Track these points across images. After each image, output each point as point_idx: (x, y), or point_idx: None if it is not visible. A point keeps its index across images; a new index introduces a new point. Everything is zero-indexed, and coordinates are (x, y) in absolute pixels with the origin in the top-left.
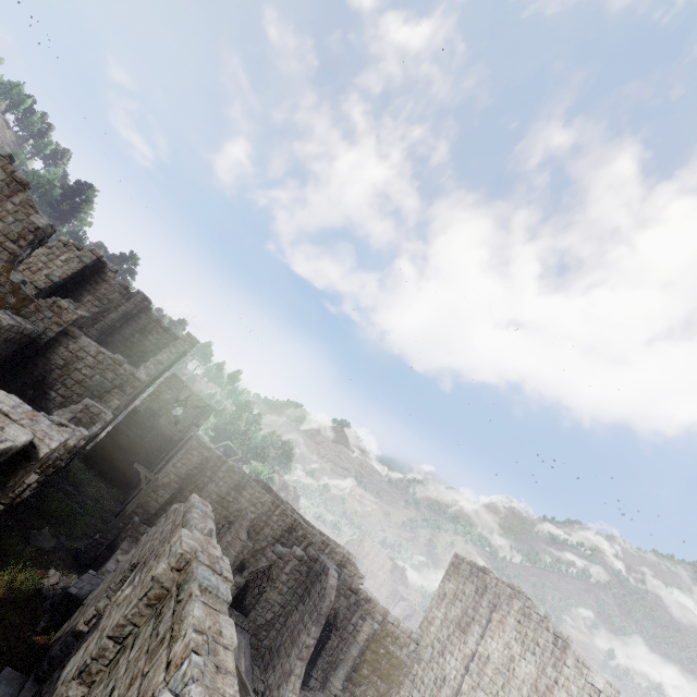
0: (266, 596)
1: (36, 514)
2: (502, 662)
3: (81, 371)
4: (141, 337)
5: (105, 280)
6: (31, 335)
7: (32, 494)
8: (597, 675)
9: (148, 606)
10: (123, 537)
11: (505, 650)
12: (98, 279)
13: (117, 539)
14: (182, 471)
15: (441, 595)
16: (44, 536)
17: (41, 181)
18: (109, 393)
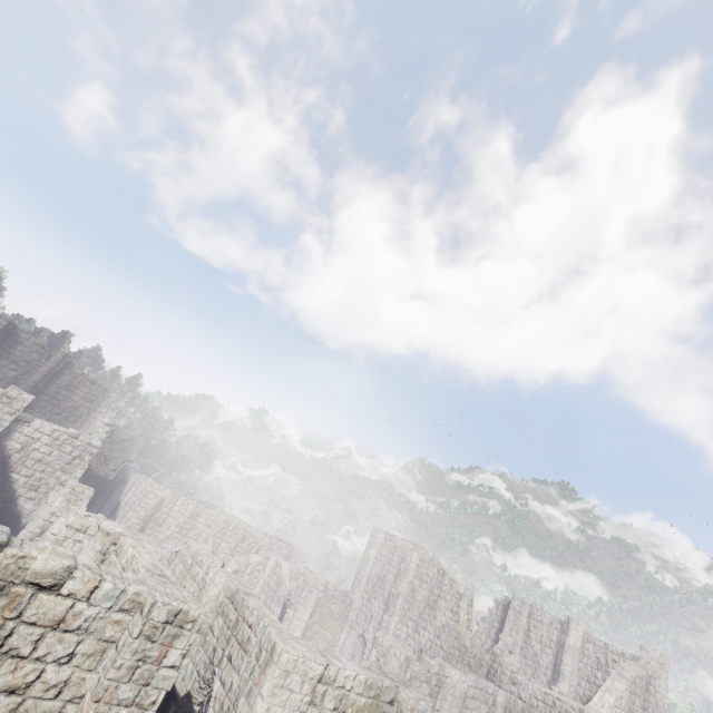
0: None
1: None
2: (408, 594)
3: (39, 451)
4: (67, 393)
5: (18, 342)
6: None
7: None
8: (460, 585)
9: (212, 612)
10: None
11: (410, 586)
12: (10, 342)
13: None
14: (142, 513)
15: (366, 560)
16: None
17: None
18: (72, 465)
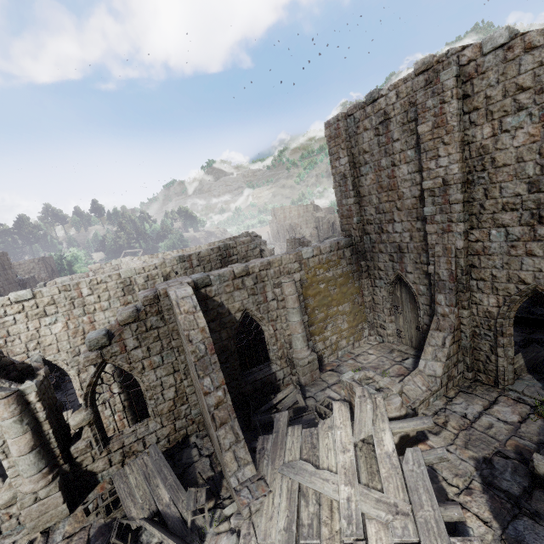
0: (143, 386)
1: None
2: (468, 170)
3: None
4: None
5: None
6: None
7: None
8: None
9: None
10: None
11: (464, 152)
12: None
13: None
14: None
15: (341, 181)
16: None
17: None
18: None
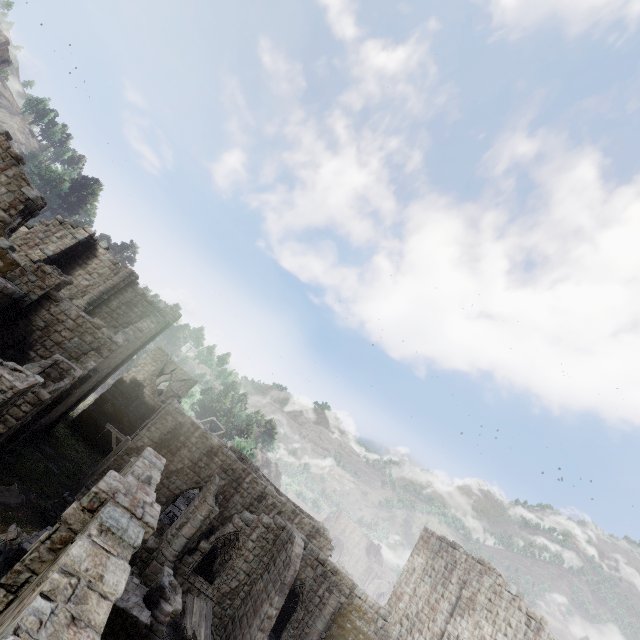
0: (231, 563)
1: (8, 471)
2: None
3: (60, 333)
4: (127, 309)
5: (96, 256)
6: (12, 296)
7: (4, 451)
8: None
9: (51, 550)
10: None
11: (476, 630)
12: (90, 255)
13: None
14: (156, 435)
15: (410, 569)
16: (11, 492)
17: (53, 175)
18: (86, 355)
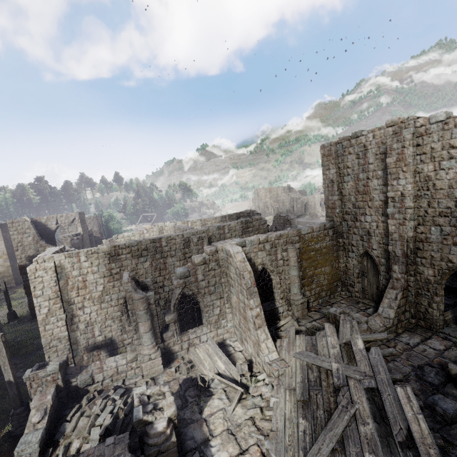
0: (202, 304)
1: None
2: (418, 188)
3: None
4: None
5: None
6: None
7: None
8: None
9: None
10: (34, 392)
11: (416, 178)
12: None
13: (31, 398)
14: (48, 293)
15: (329, 184)
16: None
17: None
18: None
